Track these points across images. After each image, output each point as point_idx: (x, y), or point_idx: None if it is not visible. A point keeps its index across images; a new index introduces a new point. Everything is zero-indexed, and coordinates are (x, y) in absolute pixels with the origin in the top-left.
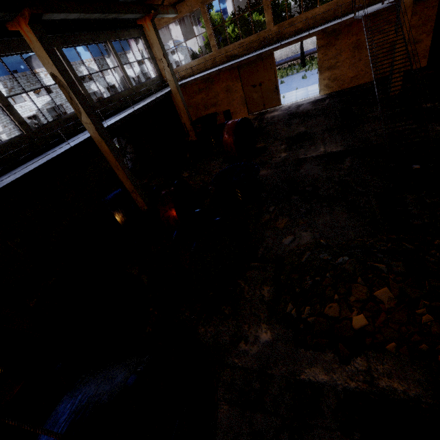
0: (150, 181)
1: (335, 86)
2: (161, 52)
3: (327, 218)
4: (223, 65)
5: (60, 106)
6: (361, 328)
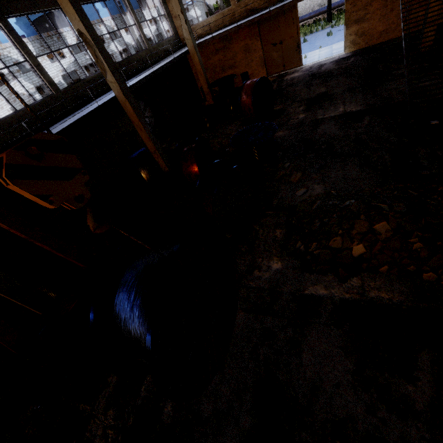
0: (168, 145)
1: (362, 43)
2: (178, 7)
3: (340, 173)
4: (243, 21)
5: (72, 74)
6: (359, 255)
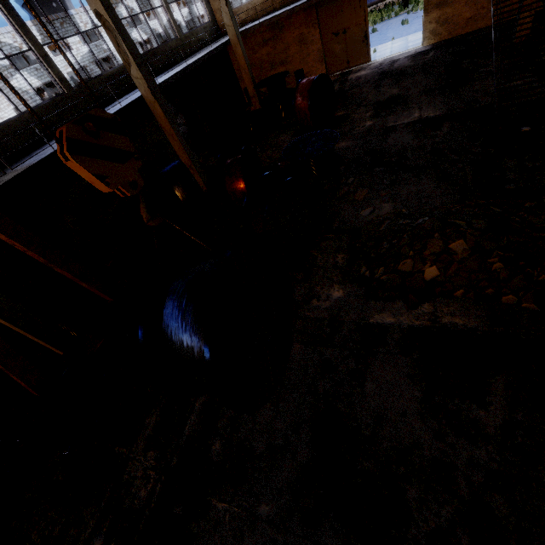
0: (205, 161)
1: (444, 33)
2: None
3: (412, 189)
4: (297, 3)
5: (80, 71)
6: (432, 279)
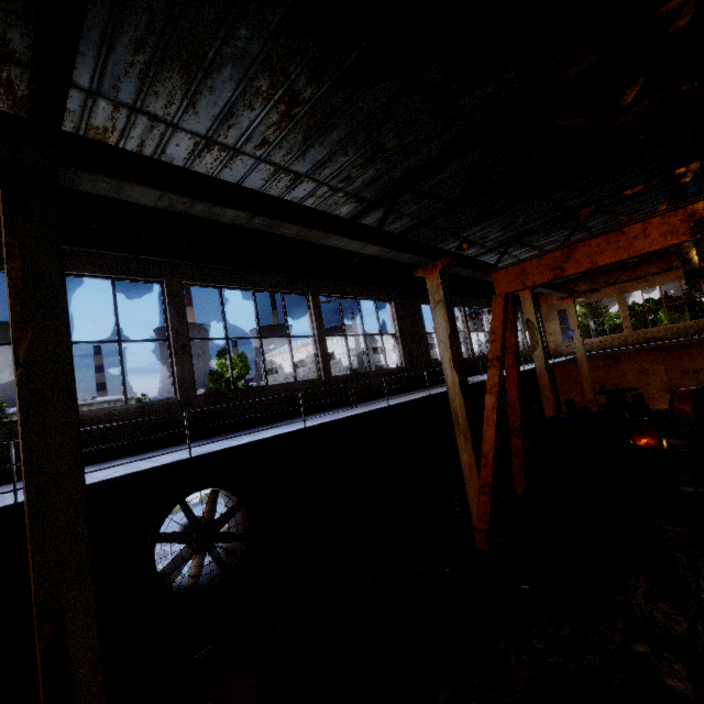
0: None
1: None
2: (575, 324)
3: None
4: (643, 344)
5: None
6: None
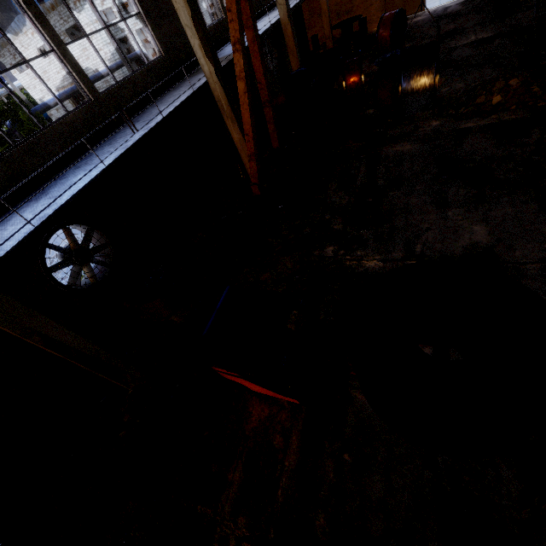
0: None
1: None
2: None
3: (477, 74)
4: None
5: None
6: (497, 103)
